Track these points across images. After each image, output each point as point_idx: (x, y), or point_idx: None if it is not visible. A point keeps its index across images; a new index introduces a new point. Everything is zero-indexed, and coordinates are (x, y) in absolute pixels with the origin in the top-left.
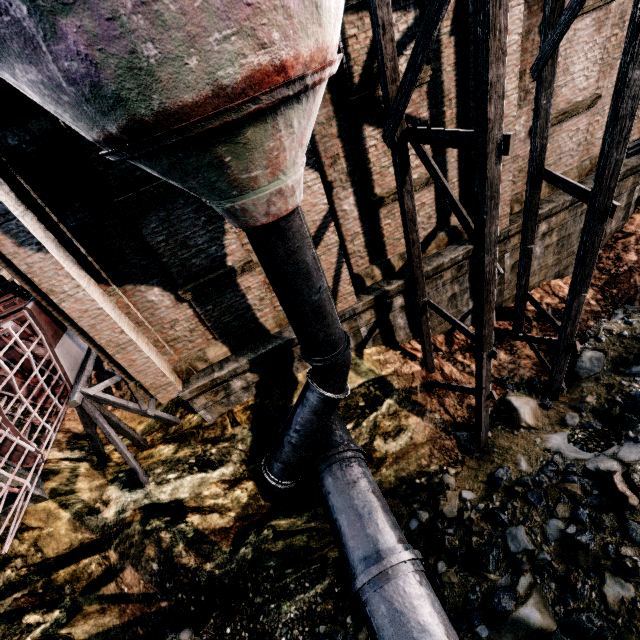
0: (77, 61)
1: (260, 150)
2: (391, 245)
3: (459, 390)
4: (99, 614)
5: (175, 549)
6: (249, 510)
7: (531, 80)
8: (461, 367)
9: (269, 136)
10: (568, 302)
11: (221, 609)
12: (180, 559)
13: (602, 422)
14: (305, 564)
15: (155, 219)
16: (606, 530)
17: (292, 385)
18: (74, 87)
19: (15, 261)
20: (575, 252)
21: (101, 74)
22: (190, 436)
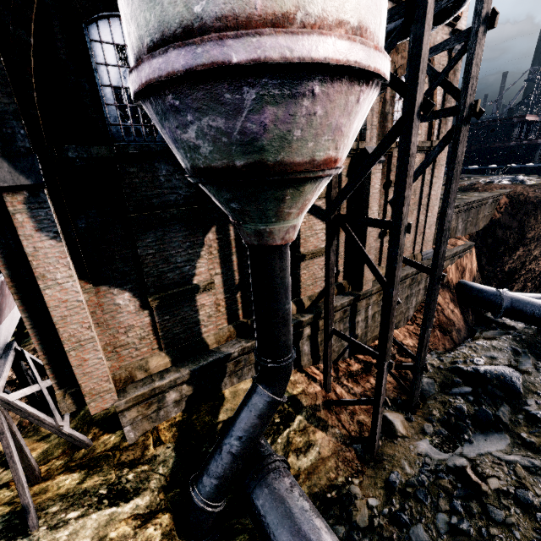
0: (257, 125)
1: (303, 198)
2: (304, 288)
3: (356, 403)
4: None
5: None
6: None
7: (380, 209)
8: (347, 389)
9: (311, 192)
10: (421, 334)
11: None
12: None
13: (447, 429)
14: None
15: (152, 236)
16: (476, 516)
17: (219, 401)
18: (240, 136)
19: (25, 242)
20: (403, 312)
21: (264, 135)
22: (103, 460)
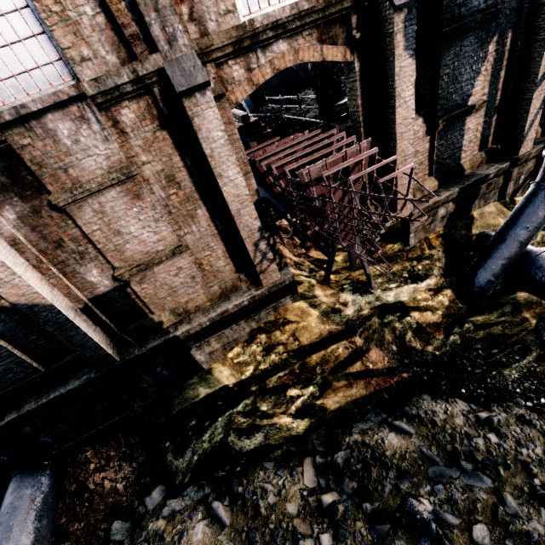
0: None
1: None
2: None
3: None
4: (346, 388)
5: (406, 335)
6: (451, 311)
7: None
8: None
9: None
10: None
11: (447, 380)
12: (410, 343)
13: None
14: (507, 346)
15: (452, 53)
16: None
17: (470, 220)
18: None
19: (396, 63)
20: None
21: None
22: (396, 257)
